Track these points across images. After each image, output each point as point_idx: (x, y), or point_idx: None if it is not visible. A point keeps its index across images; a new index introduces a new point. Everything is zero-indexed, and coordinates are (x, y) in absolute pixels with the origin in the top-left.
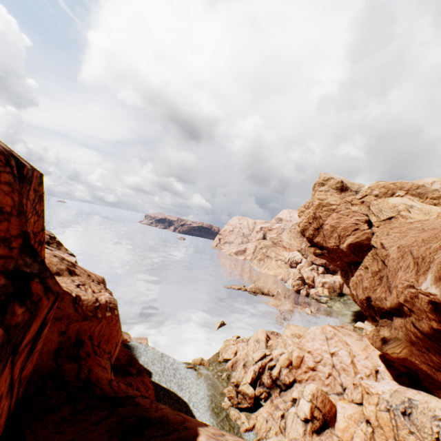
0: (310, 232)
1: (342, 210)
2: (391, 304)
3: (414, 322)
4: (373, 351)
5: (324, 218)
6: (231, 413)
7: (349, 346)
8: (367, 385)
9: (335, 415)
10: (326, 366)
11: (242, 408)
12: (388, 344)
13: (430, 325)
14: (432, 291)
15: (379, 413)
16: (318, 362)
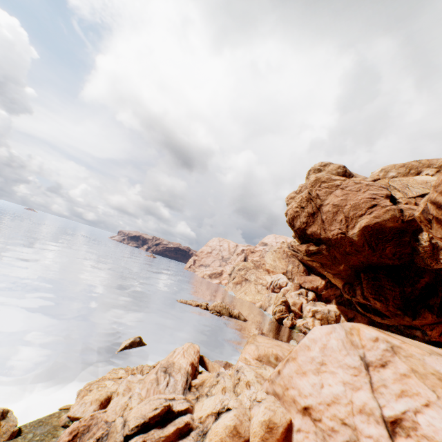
0: (302, 220)
1: (350, 186)
2: None
3: None
4: None
5: (323, 196)
6: None
7: None
8: None
9: None
10: None
11: None
12: None
13: None
14: None
15: None
16: None
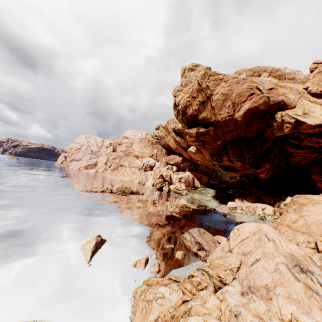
0: (195, 107)
1: (230, 79)
2: None
3: None
4: None
5: (212, 87)
6: None
7: None
8: None
9: None
10: None
11: None
12: None
13: None
14: None
15: None
16: None
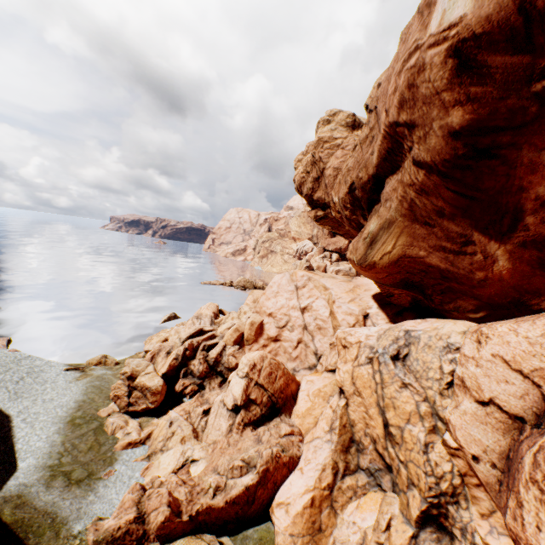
0: (308, 186)
1: (350, 144)
2: (378, 149)
3: (417, 153)
4: (365, 292)
5: (325, 159)
6: (109, 421)
7: (328, 291)
8: (345, 334)
9: (297, 395)
10: (294, 331)
11: (141, 414)
12: (375, 243)
13: (447, 127)
14: (456, 13)
15: (357, 370)
16: (284, 326)
